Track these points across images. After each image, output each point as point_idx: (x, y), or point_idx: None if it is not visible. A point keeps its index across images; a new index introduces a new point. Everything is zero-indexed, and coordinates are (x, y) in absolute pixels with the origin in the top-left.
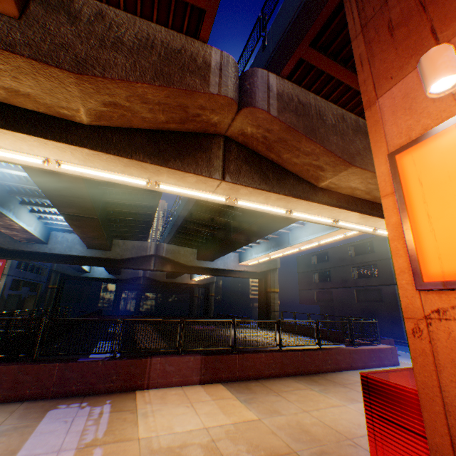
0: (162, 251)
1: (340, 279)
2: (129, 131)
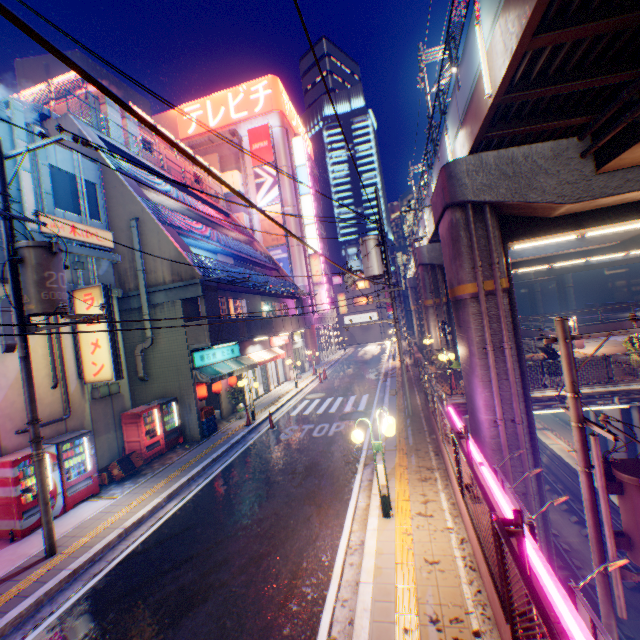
0: None
1: None
2: (620, 242)
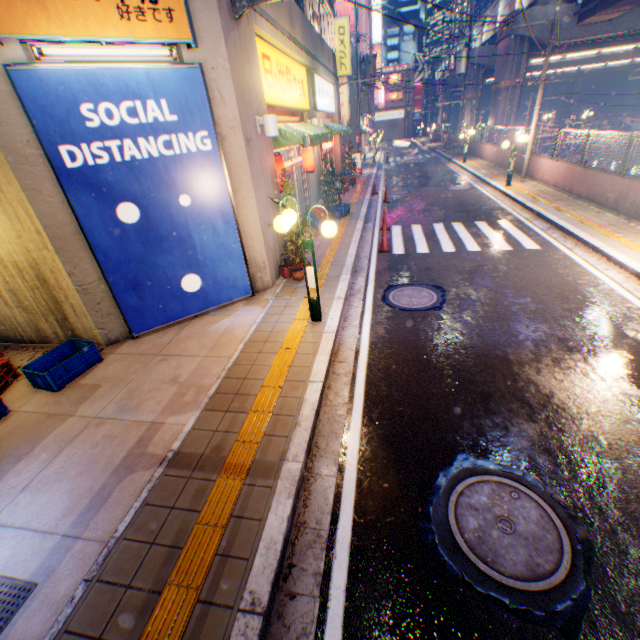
0: None
1: None
2: (604, 55)
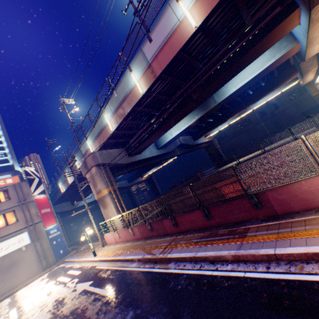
0: (181, 141)
1: (232, 133)
2: None
